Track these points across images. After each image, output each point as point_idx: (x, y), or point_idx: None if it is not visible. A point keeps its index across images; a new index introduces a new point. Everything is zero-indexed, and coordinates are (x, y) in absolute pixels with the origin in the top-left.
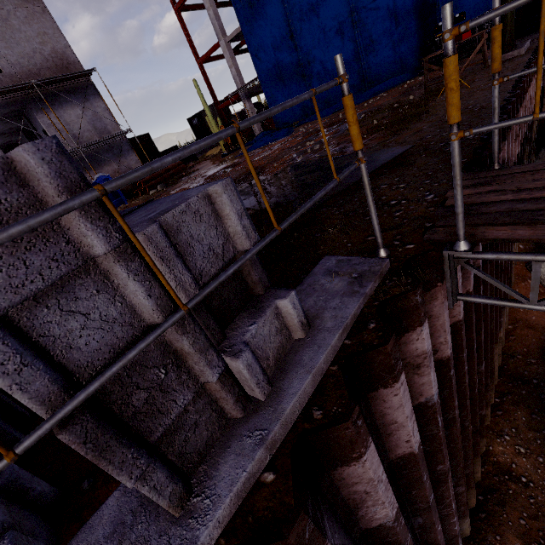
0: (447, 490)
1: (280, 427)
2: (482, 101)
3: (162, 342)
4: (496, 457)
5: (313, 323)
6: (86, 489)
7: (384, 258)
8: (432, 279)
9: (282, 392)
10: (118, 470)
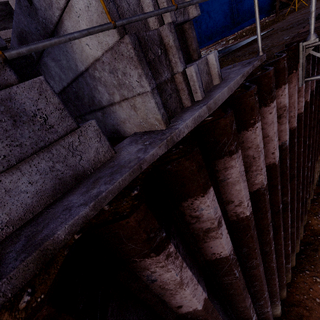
0: (287, 218)
1: (213, 103)
2: (317, 6)
3: (160, 35)
4: (313, 227)
5: (223, 79)
6: None
7: (262, 54)
8: (290, 67)
9: (211, 95)
10: (145, 76)
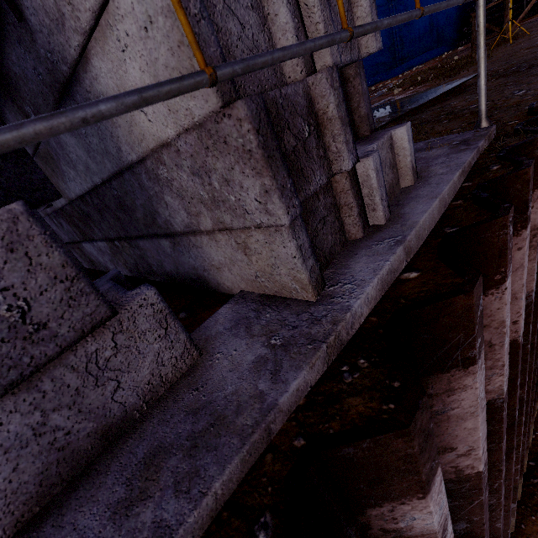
0: (519, 426)
1: (414, 236)
2: None
3: (307, 94)
4: None
5: (419, 175)
6: (185, 316)
7: (489, 126)
8: None
9: (406, 215)
10: (279, 193)
